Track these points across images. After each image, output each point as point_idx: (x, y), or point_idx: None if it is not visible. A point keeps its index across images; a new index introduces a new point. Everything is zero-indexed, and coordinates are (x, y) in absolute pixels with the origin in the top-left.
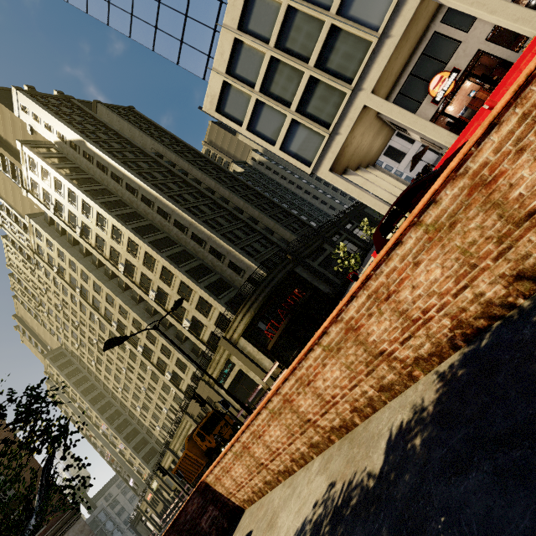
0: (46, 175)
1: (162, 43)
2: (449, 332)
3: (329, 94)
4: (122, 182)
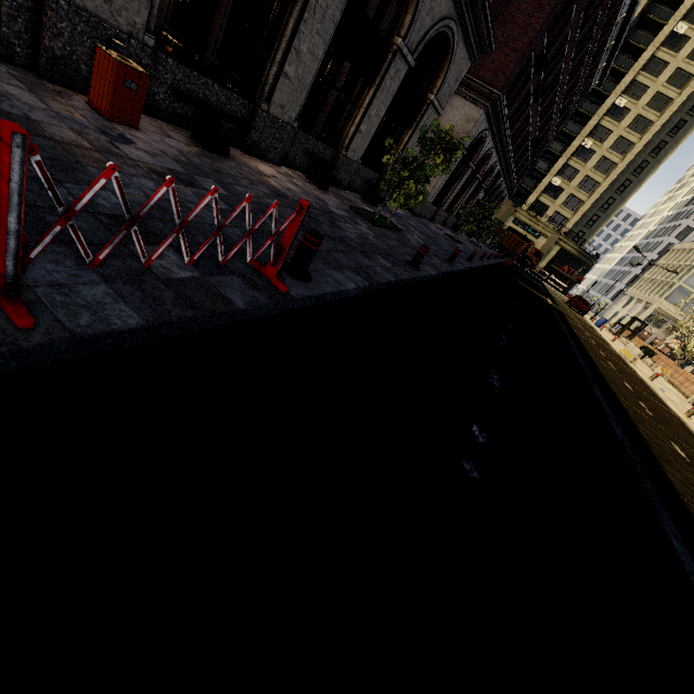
0: None
1: None
2: None
3: None
4: None
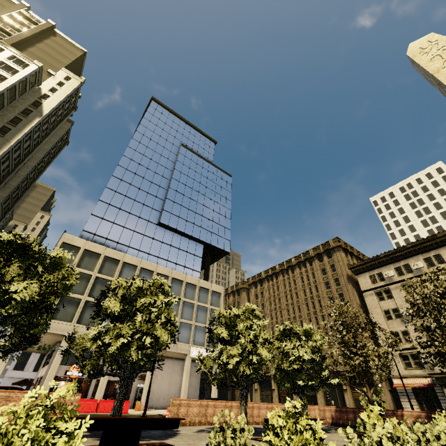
0: (8, 69)
1: (102, 206)
2: None
3: (72, 312)
4: (0, 136)
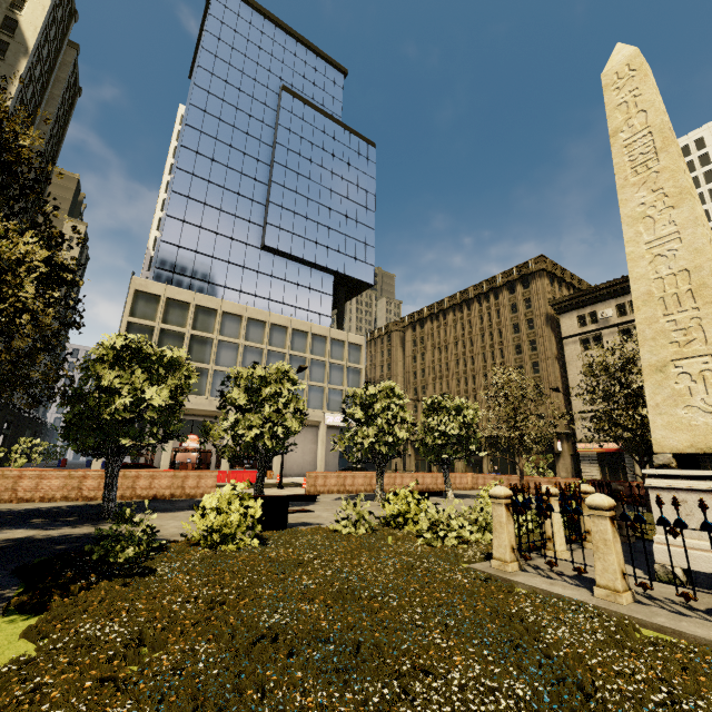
0: None
1: (174, 226)
2: (153, 494)
3: None
4: None
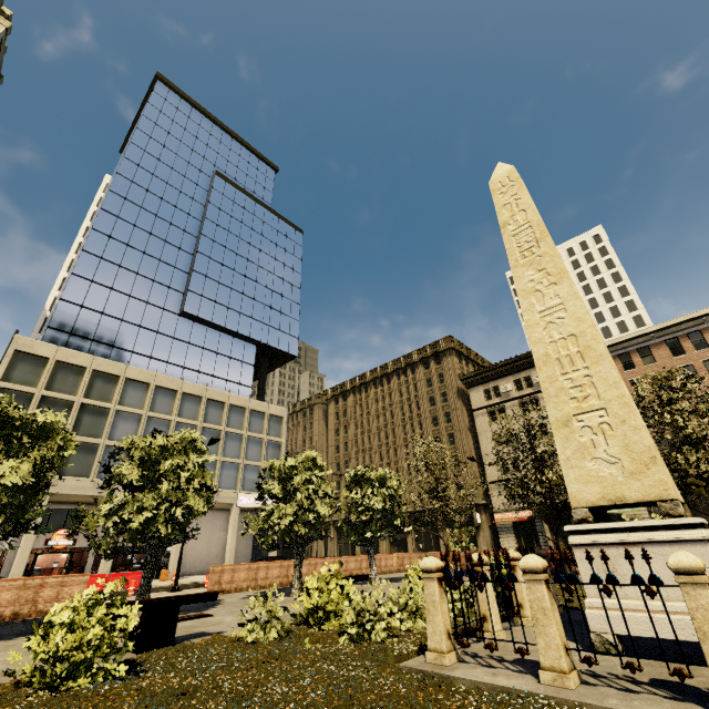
0: None
1: (80, 285)
2: None
3: None
4: None
